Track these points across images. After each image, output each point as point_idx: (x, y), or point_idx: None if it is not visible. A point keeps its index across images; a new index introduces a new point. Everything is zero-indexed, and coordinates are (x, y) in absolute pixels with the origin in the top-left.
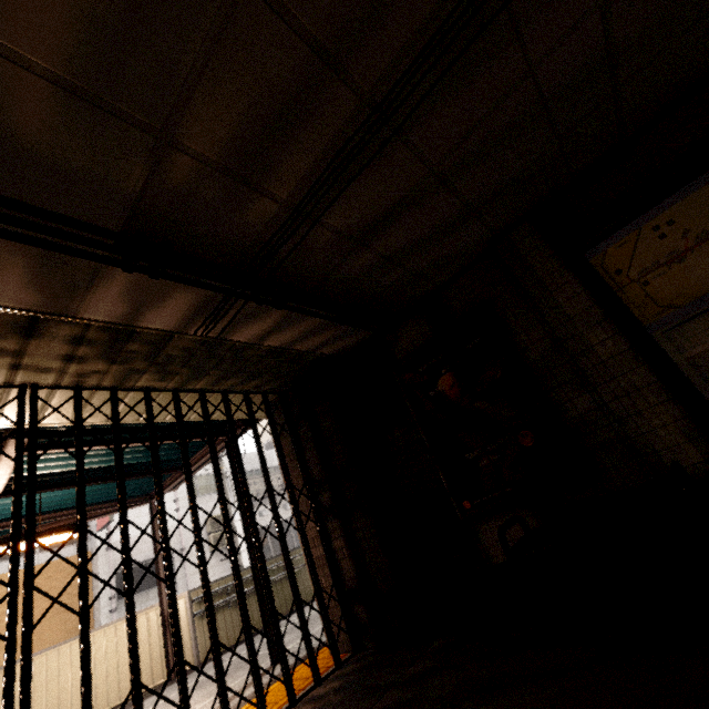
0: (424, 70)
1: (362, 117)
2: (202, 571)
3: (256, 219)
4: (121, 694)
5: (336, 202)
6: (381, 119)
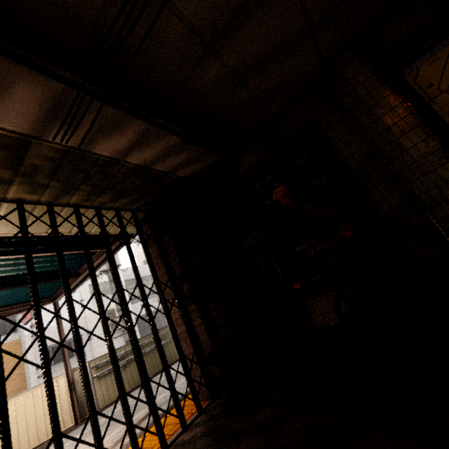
0: None
1: None
2: (78, 353)
3: None
4: (39, 438)
5: None
6: None
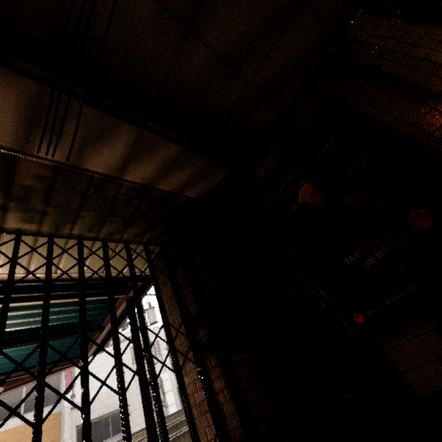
0: None
1: None
2: (33, 428)
3: None
4: None
5: None
6: None
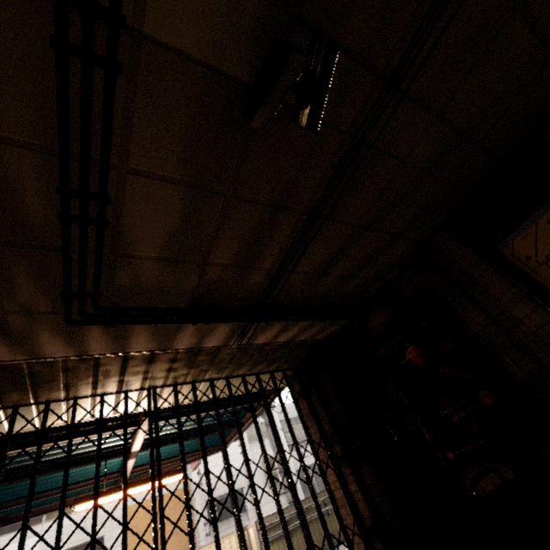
0: (332, 189)
1: (303, 220)
2: (256, 507)
3: (256, 281)
4: None
5: (300, 260)
6: (314, 216)
